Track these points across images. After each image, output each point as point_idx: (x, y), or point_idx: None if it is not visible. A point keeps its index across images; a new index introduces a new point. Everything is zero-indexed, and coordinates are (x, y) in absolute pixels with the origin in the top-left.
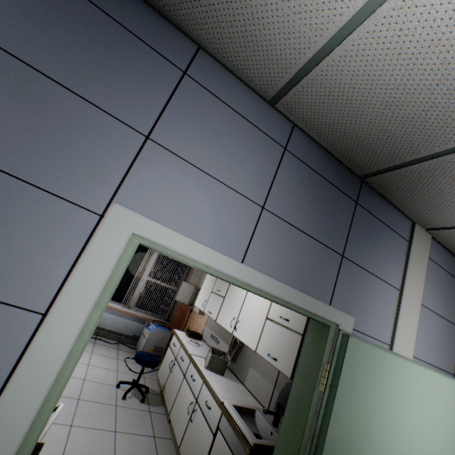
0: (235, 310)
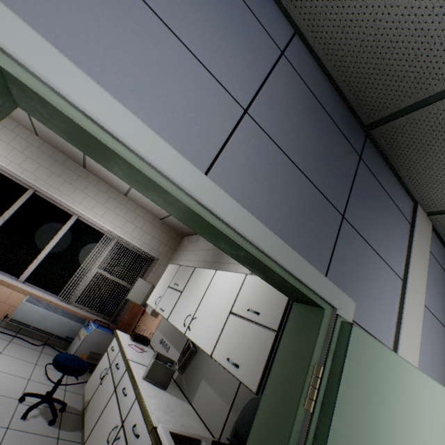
0: (193, 305)
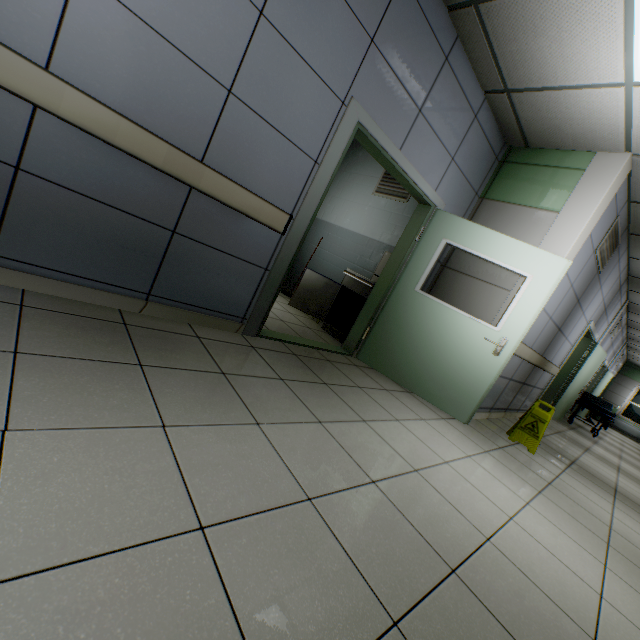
0: None
